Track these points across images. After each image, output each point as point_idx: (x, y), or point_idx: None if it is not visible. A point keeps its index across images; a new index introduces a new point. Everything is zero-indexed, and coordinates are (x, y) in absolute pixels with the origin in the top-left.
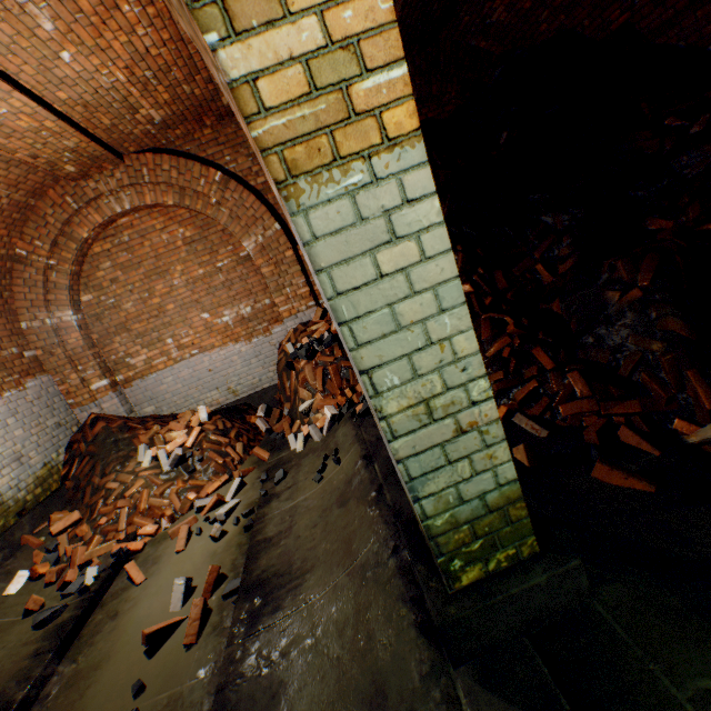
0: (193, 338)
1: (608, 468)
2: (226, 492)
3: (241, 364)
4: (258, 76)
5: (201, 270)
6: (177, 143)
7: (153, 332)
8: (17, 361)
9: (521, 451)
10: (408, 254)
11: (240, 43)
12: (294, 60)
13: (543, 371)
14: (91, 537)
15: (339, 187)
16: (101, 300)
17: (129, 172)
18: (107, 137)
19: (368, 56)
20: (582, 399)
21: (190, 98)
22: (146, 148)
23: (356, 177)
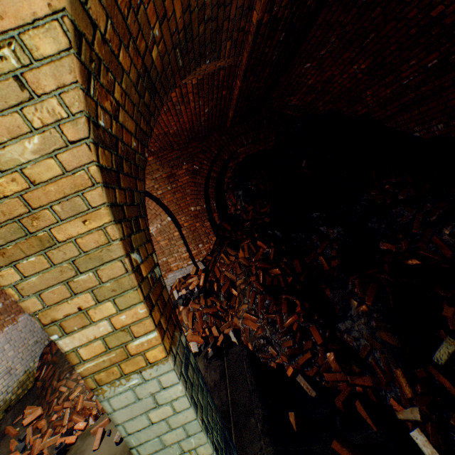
0: None
1: (340, 444)
2: None
3: None
4: (79, 347)
5: None
6: None
7: None
8: (14, 305)
9: (293, 417)
10: (166, 411)
11: (69, 336)
12: (97, 338)
13: (315, 345)
14: (46, 430)
15: (125, 386)
16: None
17: None
18: None
19: (135, 331)
20: (336, 372)
21: None
22: None
23: (134, 380)
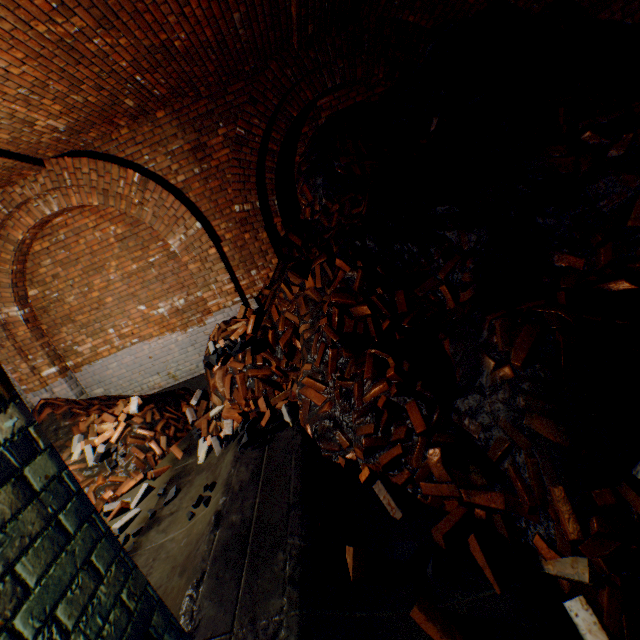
0: (133, 328)
1: (424, 617)
2: (136, 494)
3: (179, 352)
4: None
5: (135, 265)
6: (96, 145)
7: (96, 323)
8: None
9: (351, 556)
10: None
11: None
12: None
13: (412, 434)
14: None
15: None
16: (46, 294)
17: (51, 177)
18: (14, 148)
19: None
20: (442, 483)
21: (87, 105)
22: (65, 151)
23: None
